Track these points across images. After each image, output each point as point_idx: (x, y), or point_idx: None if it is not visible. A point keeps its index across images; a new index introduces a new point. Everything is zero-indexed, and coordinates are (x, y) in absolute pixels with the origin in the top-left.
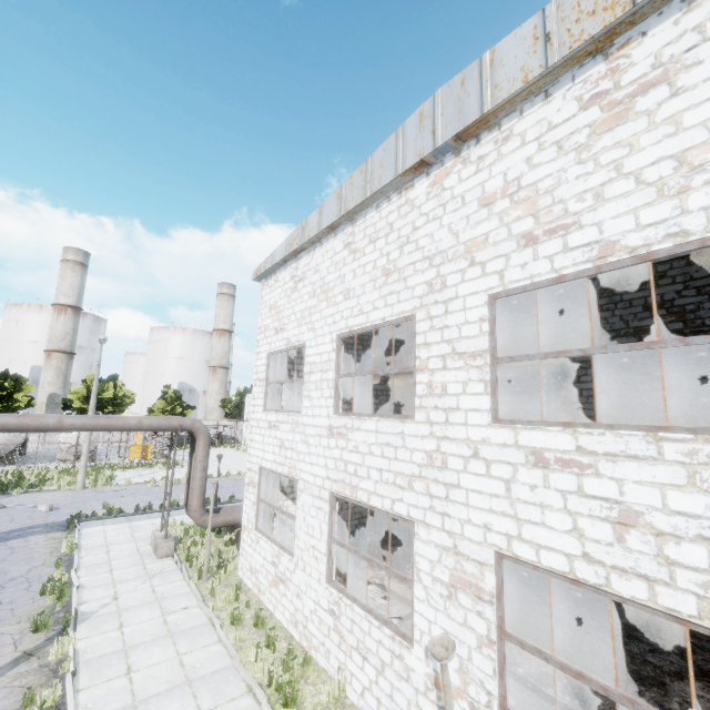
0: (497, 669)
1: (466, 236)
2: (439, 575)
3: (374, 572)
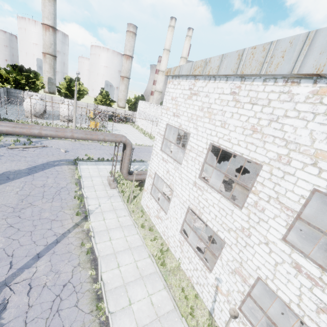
0: (242, 300)
1: (319, 146)
2: (230, 265)
3: (192, 216)
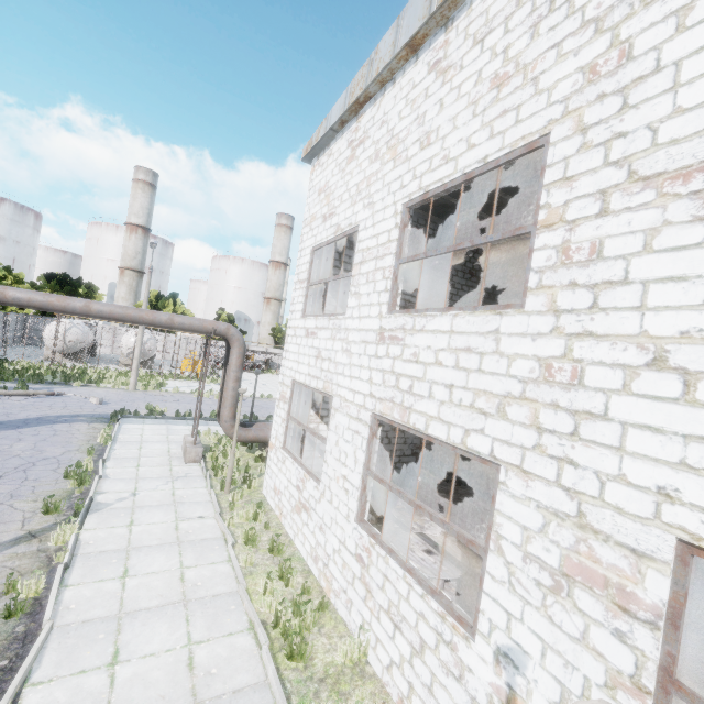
0: None
1: None
2: (539, 552)
3: (412, 517)
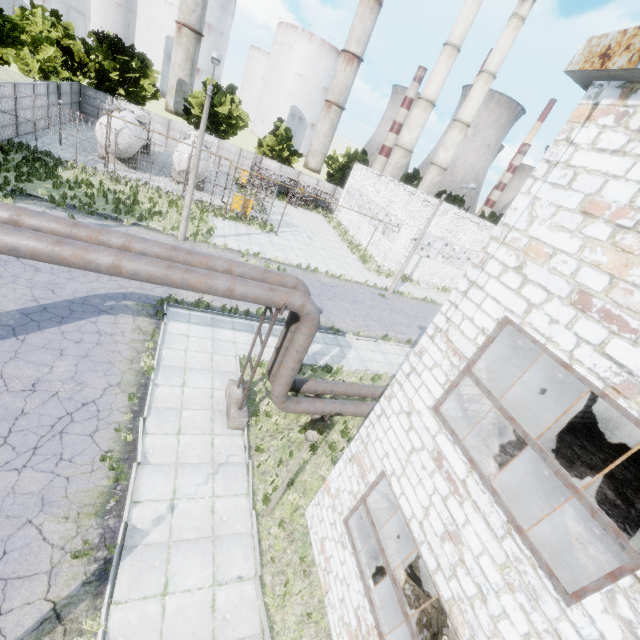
0: None
1: None
2: None
3: None
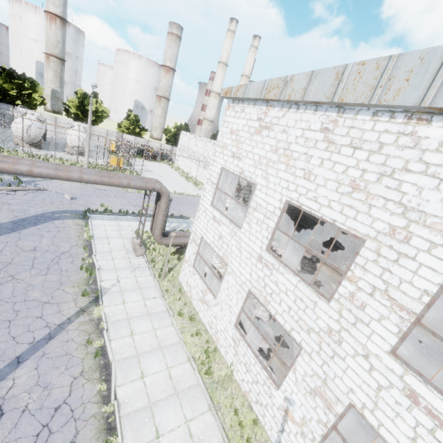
0: (323, 435)
1: None
2: (308, 381)
3: (250, 300)
